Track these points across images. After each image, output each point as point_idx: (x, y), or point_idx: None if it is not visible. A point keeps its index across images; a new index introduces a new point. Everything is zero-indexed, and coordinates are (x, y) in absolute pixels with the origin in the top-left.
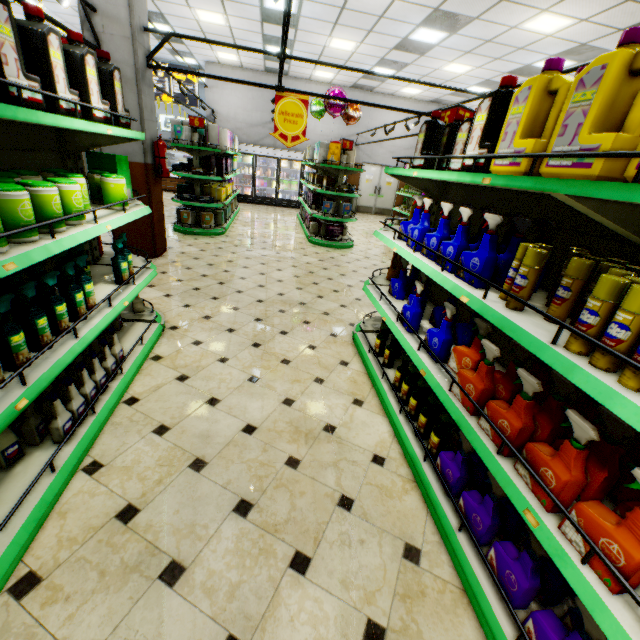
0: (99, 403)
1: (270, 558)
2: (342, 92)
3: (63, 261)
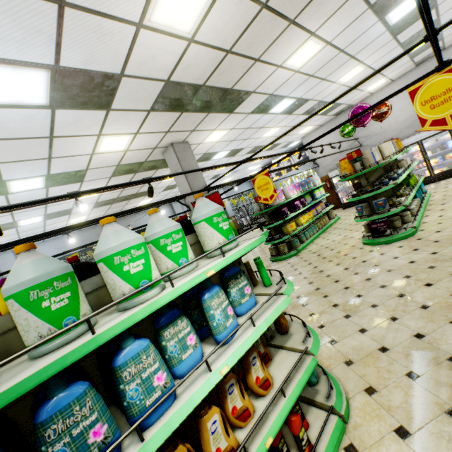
0: None
1: None
2: (361, 106)
3: None
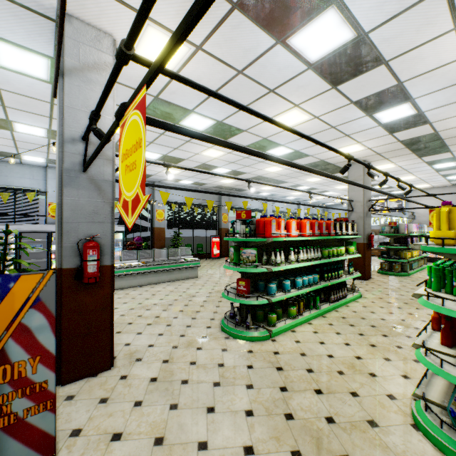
0: (339, 301)
1: (376, 332)
2: None
3: (336, 266)
